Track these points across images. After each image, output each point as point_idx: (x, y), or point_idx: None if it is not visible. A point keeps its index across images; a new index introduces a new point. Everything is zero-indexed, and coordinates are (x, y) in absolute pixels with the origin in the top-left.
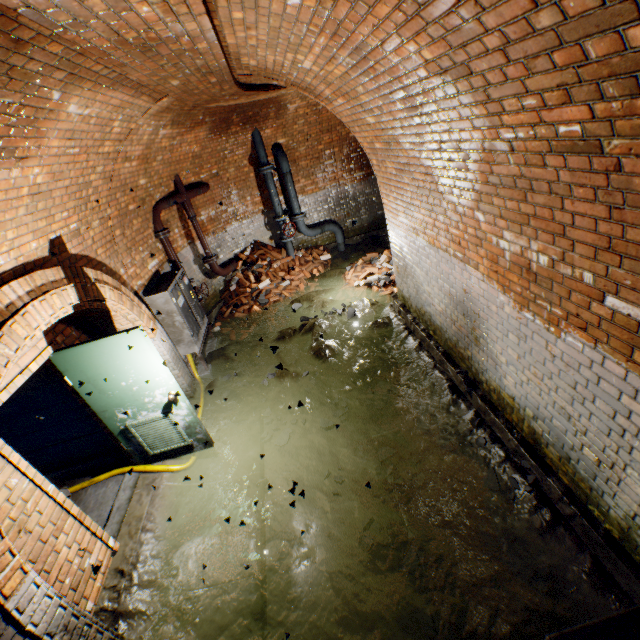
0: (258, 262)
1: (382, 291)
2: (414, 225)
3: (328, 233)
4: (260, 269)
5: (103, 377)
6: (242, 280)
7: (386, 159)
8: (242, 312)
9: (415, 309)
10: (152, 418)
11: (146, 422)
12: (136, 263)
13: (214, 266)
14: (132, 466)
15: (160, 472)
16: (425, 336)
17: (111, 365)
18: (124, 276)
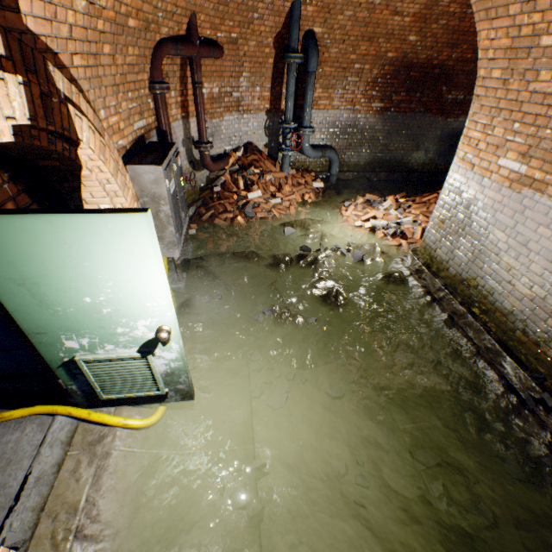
0: (251, 168)
1: (388, 240)
2: (542, 175)
3: (323, 160)
4: (252, 176)
5: (51, 281)
6: (229, 183)
7: (549, 66)
8: (224, 220)
9: (453, 276)
10: (120, 356)
11: (108, 359)
12: (121, 112)
13: (205, 156)
14: (68, 407)
15: (111, 426)
16: (467, 312)
17: (72, 265)
18: (103, 122)
